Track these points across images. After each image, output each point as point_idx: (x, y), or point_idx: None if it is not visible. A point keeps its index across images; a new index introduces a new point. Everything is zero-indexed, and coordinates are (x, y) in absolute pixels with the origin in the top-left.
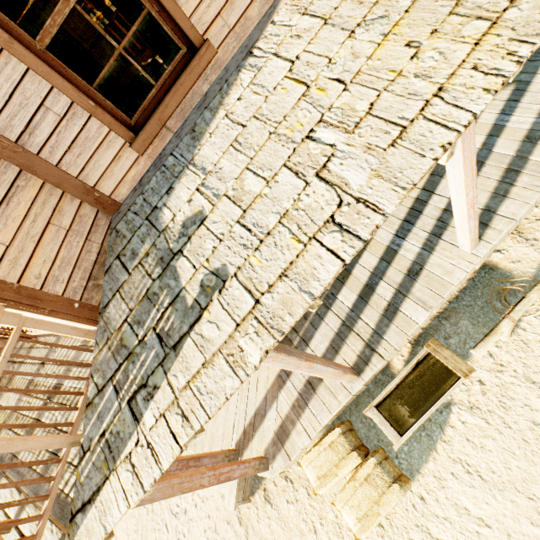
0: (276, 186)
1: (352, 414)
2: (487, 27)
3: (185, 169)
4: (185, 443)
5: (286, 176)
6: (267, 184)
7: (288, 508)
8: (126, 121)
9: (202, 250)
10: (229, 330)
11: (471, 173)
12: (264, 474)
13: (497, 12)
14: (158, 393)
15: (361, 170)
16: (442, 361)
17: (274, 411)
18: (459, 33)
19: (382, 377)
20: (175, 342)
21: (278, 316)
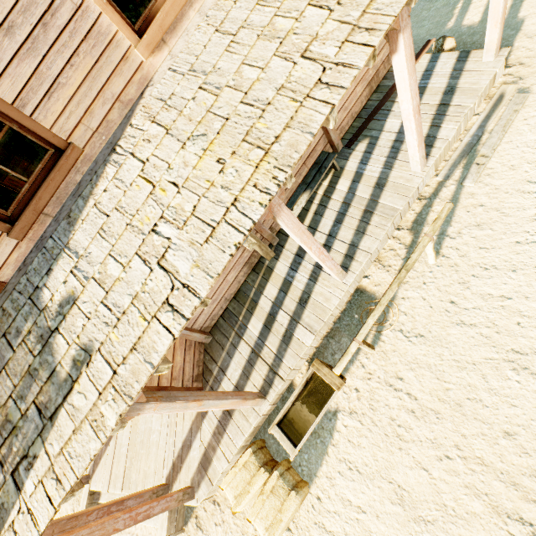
0: (130, 271)
1: (265, 432)
2: (263, 155)
3: (62, 251)
4: (59, 503)
5: (137, 263)
6: (124, 269)
7: (217, 530)
8: (1, 214)
9: (74, 327)
10: (93, 399)
11: (305, 235)
12: (191, 503)
13: (268, 144)
14: (37, 462)
15: (187, 261)
16: (323, 378)
17: (198, 440)
18: (247, 157)
19: (288, 395)
20: (52, 413)
21: (129, 384)
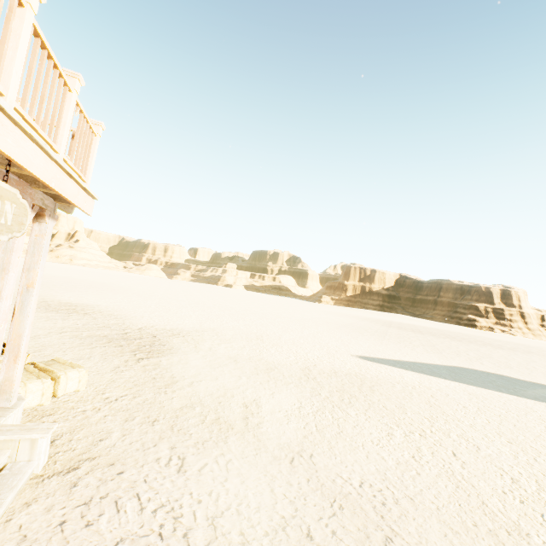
0: None
1: None
2: None
3: None
4: None
5: None
6: None
7: (62, 426)
8: None
9: None
10: None
11: None
12: (20, 403)
13: None
14: None
15: None
16: None
17: None
18: None
19: None
20: None
21: None
